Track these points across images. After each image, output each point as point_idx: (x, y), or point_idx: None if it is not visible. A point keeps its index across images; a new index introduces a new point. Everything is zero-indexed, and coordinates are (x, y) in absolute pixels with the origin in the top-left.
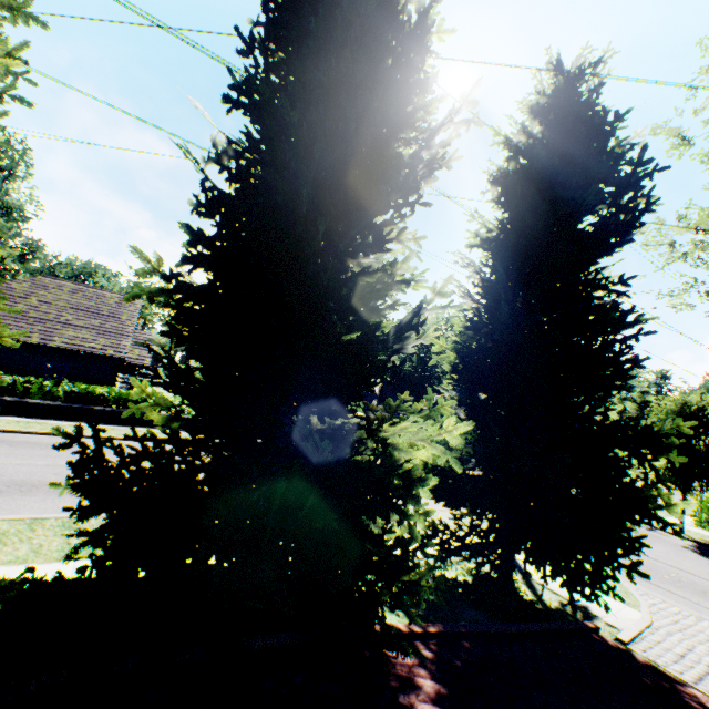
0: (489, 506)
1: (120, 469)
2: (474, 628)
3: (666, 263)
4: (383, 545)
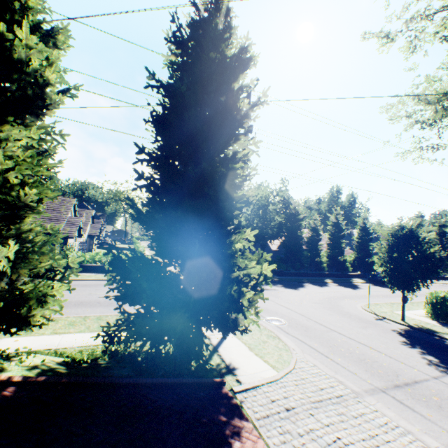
0: (129, 303)
1: None
2: (79, 380)
3: (405, 130)
4: None
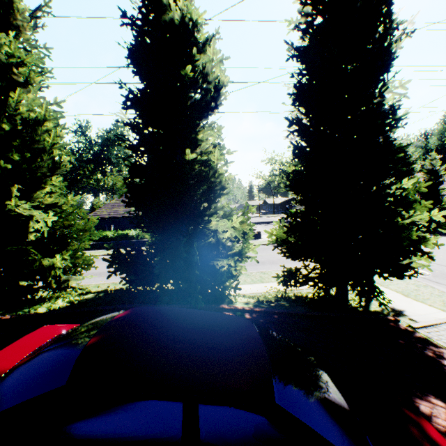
0: (302, 256)
1: (126, 255)
2: (285, 311)
3: None
4: (218, 273)
